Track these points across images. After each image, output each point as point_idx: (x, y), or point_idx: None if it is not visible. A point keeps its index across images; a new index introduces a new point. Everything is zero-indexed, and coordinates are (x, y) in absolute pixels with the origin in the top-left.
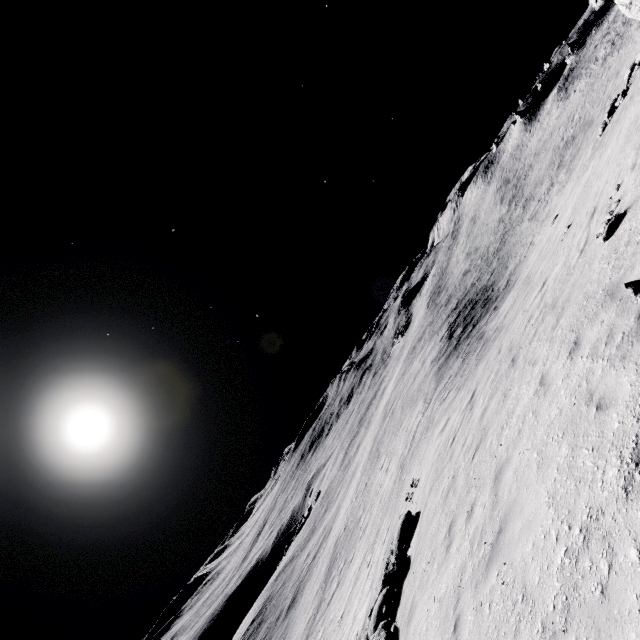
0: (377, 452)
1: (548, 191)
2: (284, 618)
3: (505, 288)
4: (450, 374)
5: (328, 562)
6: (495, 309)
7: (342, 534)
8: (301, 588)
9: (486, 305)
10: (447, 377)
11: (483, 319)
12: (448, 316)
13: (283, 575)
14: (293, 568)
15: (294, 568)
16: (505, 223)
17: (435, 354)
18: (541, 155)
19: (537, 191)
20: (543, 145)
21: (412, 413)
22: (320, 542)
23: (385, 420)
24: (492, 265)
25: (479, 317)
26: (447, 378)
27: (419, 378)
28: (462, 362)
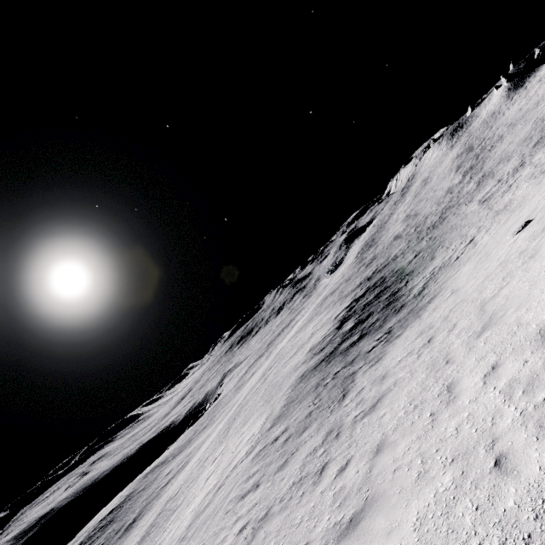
0: (232, 423)
1: (515, 172)
2: (119, 537)
3: (416, 298)
4: (290, 420)
5: (152, 521)
6: (388, 335)
7: (172, 499)
8: (142, 514)
9: (388, 307)
10: (287, 421)
11: (371, 337)
12: (360, 284)
13: (150, 476)
14: (157, 476)
15: (157, 477)
16: (453, 195)
17: (319, 338)
18: (517, 126)
19: (500, 168)
20: (523, 115)
21: (256, 420)
22: (180, 467)
23: (260, 381)
24: (421, 243)
25: (372, 324)
26: (285, 424)
27: (294, 360)
28: (306, 418)
